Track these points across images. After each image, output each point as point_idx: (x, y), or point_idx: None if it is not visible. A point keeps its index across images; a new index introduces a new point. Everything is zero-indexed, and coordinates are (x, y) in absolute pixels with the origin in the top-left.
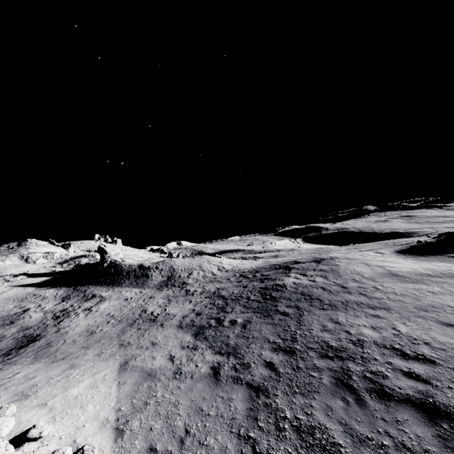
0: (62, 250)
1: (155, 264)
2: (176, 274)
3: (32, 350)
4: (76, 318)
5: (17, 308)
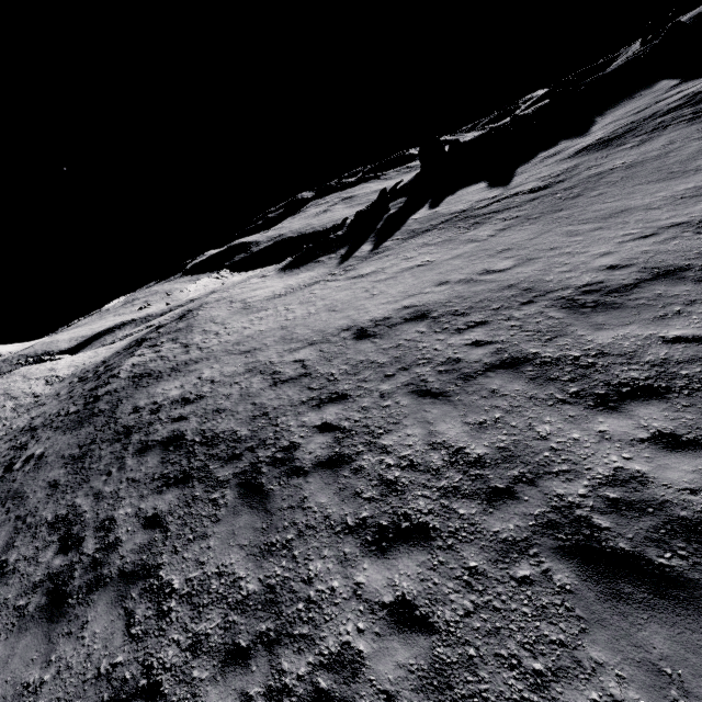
0: None
1: None
2: None
3: None
4: None
5: None
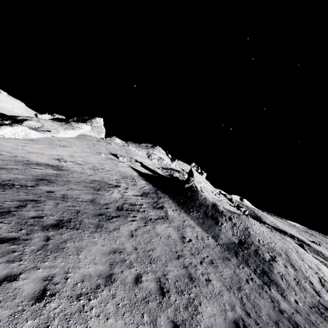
0: (169, 160)
1: (229, 213)
2: (252, 243)
3: (27, 248)
4: (127, 224)
5: (115, 181)
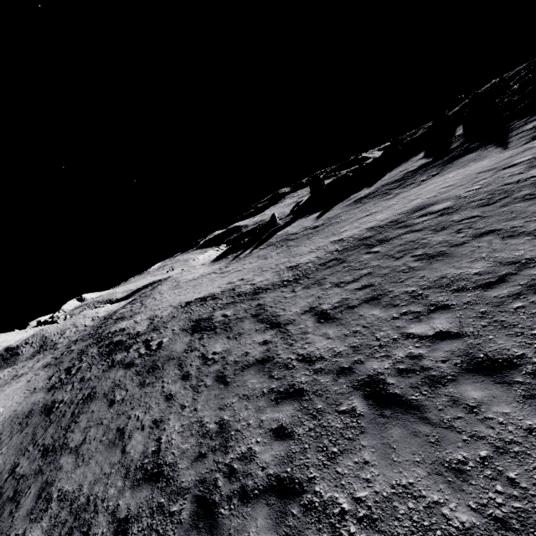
0: None
1: (24, 341)
2: (49, 340)
3: None
4: None
5: None
